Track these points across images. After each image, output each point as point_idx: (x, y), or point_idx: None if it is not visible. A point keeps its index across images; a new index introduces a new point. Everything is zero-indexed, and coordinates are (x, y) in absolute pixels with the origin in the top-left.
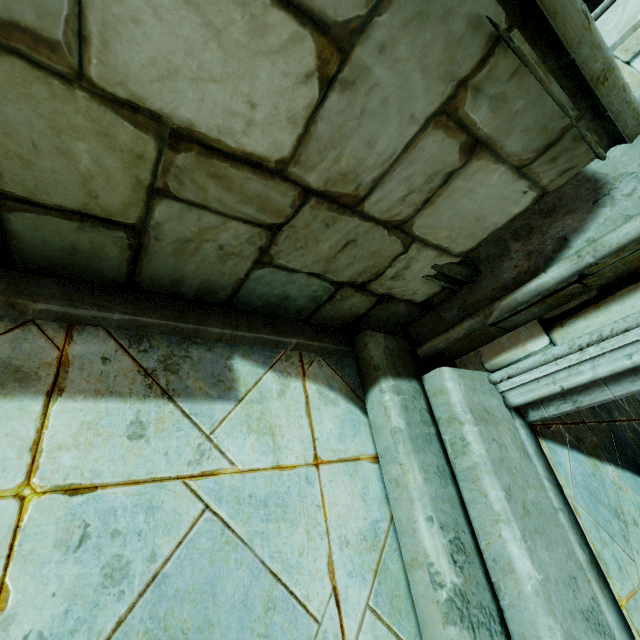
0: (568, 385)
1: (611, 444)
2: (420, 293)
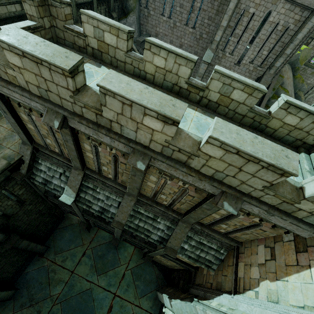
0: None
1: None
2: (311, 143)
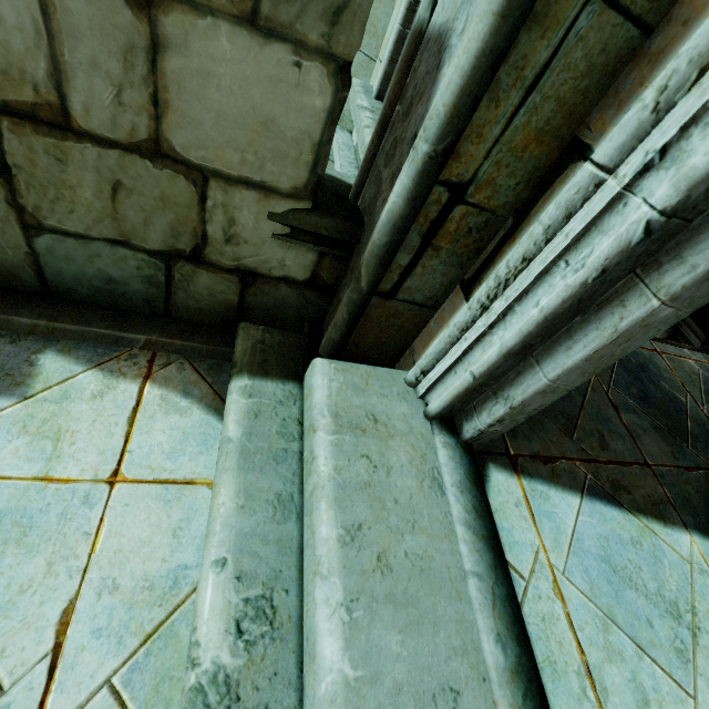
0: (478, 368)
1: (706, 502)
2: (292, 265)
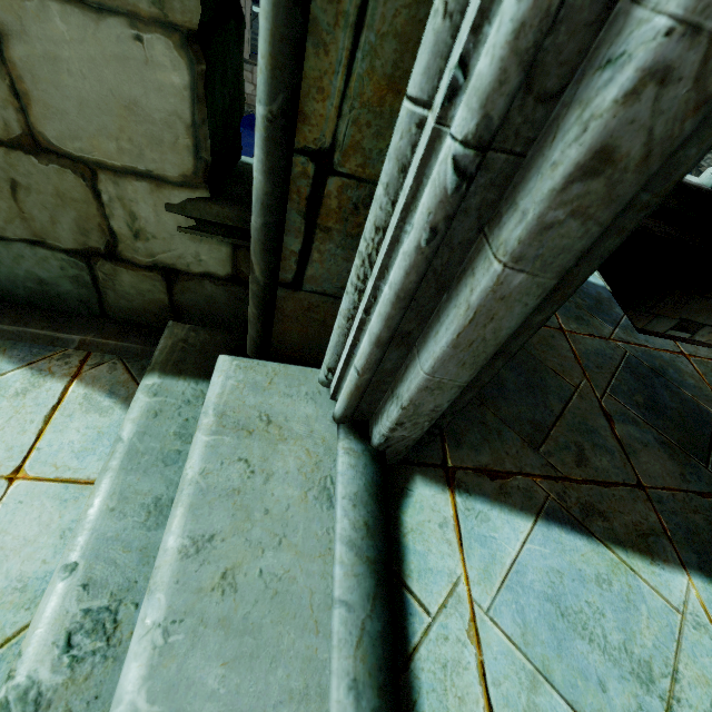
0: (358, 361)
1: None
2: (209, 260)
